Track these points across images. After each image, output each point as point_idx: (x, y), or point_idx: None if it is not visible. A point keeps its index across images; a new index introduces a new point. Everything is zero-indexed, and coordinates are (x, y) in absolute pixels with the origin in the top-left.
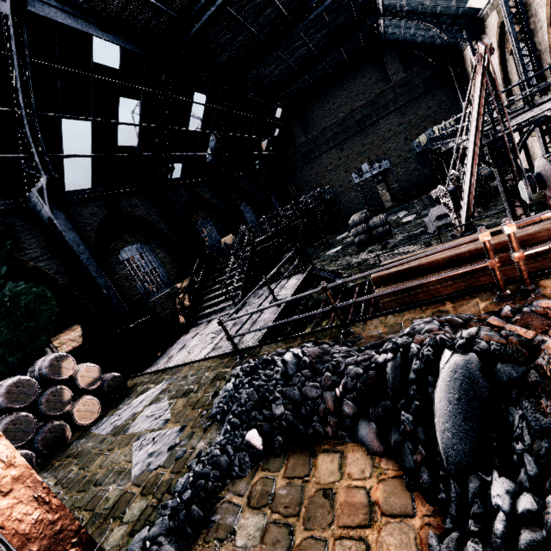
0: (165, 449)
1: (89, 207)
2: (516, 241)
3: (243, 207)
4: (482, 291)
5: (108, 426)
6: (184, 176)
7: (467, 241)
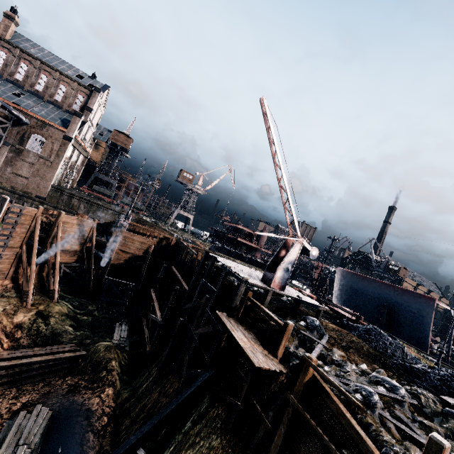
0: None
1: None
2: None
3: None
4: None
5: None
6: None
7: None
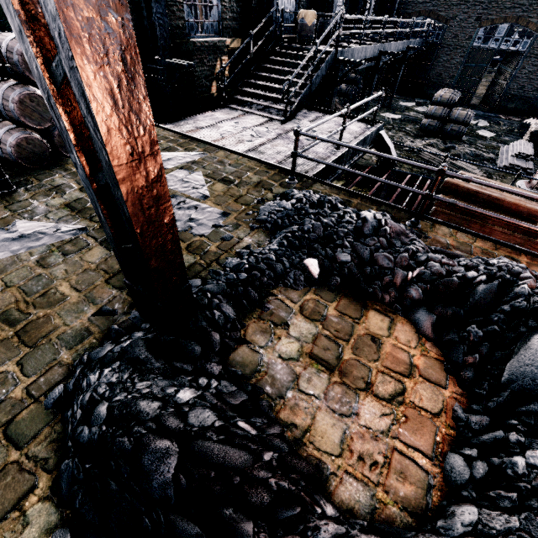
0: (208, 224)
1: None
2: None
3: None
4: None
5: None
6: None
7: None
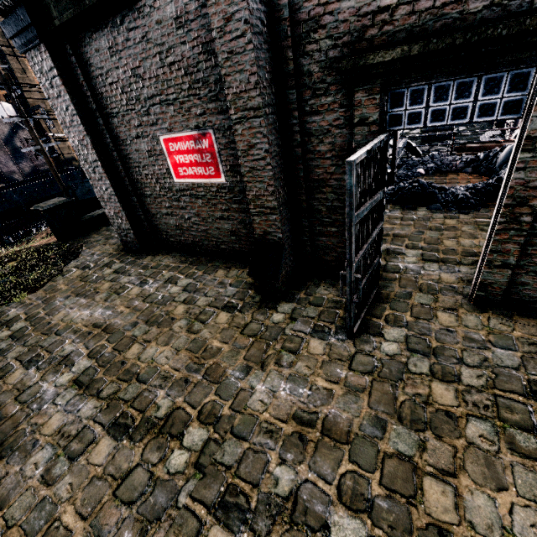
0: None
1: None
2: None
3: None
4: None
5: None
6: None
7: None
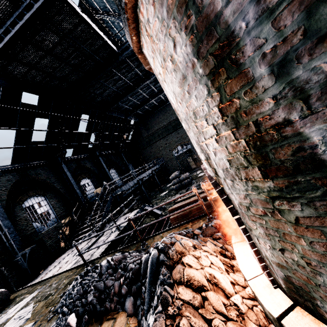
0: None
1: (7, 176)
2: (207, 192)
3: (111, 171)
4: (204, 216)
5: None
6: (74, 155)
7: (188, 192)
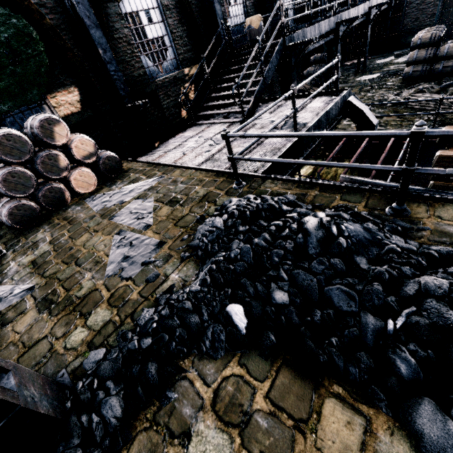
0: (139, 261)
1: None
2: None
3: None
4: None
5: (98, 204)
6: None
7: None
